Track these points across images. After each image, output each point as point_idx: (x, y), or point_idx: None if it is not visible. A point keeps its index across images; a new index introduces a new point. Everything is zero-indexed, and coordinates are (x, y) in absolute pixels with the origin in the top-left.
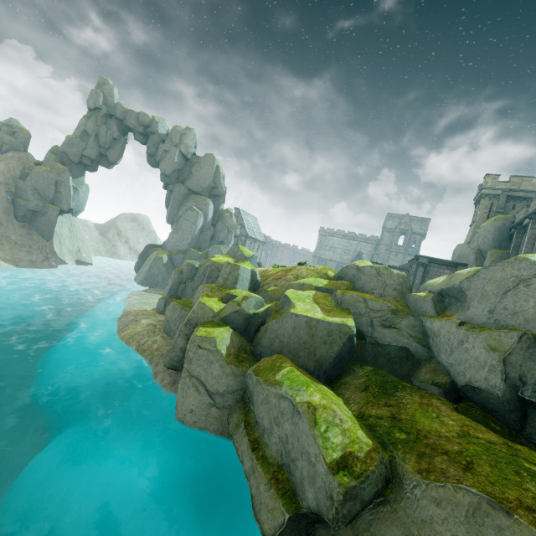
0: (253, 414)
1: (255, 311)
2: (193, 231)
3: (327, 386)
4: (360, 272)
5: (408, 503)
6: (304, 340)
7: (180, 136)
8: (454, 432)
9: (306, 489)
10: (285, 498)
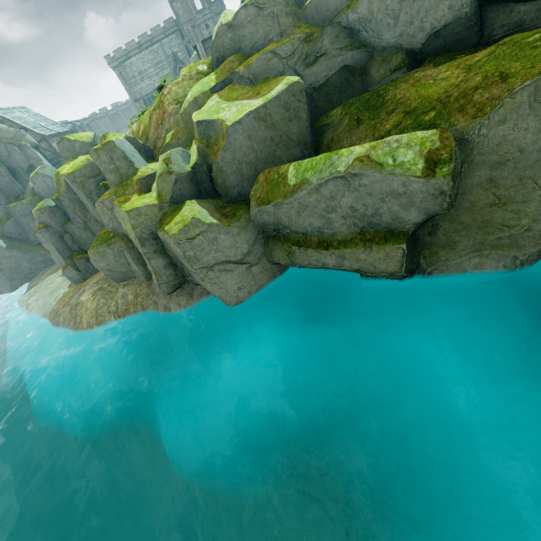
0: (294, 234)
1: (190, 166)
2: None
3: None
4: (237, 29)
5: (480, 147)
6: (269, 138)
7: None
8: (460, 74)
9: (405, 216)
10: (390, 241)
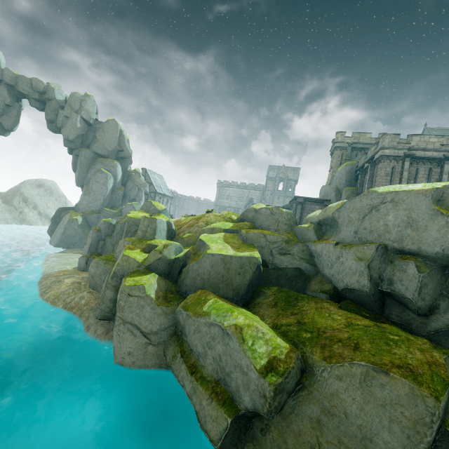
0: (187, 344)
1: (175, 257)
2: (104, 192)
3: (244, 308)
4: (258, 213)
5: (319, 384)
6: (222, 274)
7: (79, 102)
8: (342, 324)
9: (242, 394)
10: (225, 406)
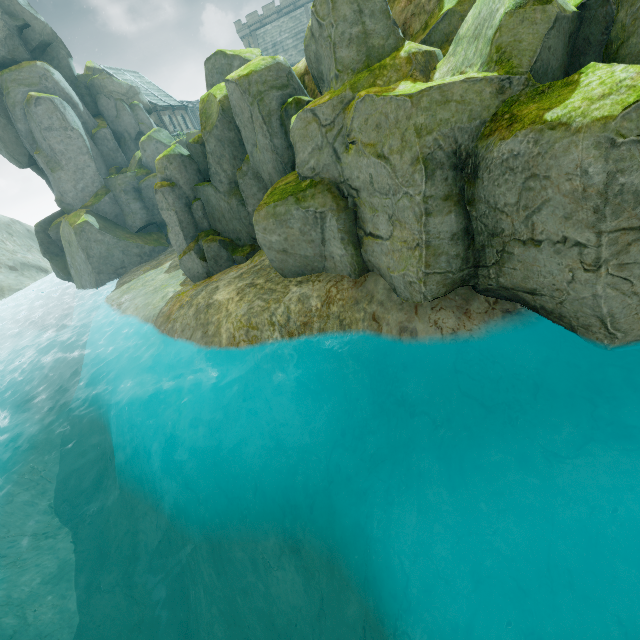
0: None
1: (573, 4)
2: (80, 144)
3: None
4: None
5: None
6: None
7: None
8: None
9: None
10: None
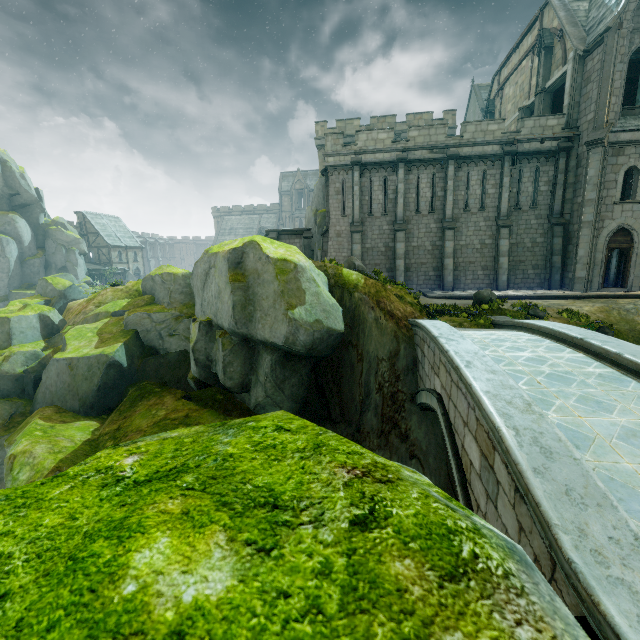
0: None
1: (25, 368)
2: (5, 267)
3: (98, 418)
4: (154, 283)
5: None
6: (68, 383)
7: None
8: (153, 422)
9: None
10: None
